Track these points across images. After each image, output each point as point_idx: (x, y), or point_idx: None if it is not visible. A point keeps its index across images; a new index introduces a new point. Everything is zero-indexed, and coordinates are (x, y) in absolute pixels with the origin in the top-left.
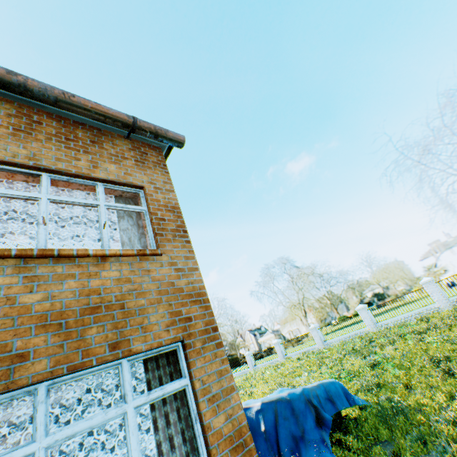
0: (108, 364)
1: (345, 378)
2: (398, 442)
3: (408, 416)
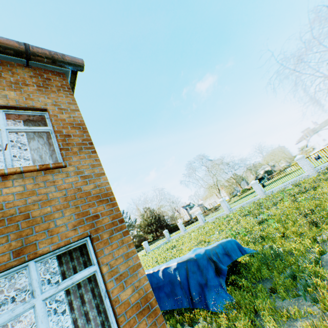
0: (14, 269)
1: (242, 234)
2: (275, 279)
3: (283, 259)
